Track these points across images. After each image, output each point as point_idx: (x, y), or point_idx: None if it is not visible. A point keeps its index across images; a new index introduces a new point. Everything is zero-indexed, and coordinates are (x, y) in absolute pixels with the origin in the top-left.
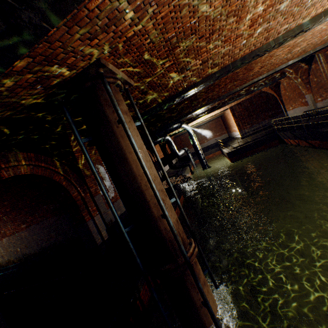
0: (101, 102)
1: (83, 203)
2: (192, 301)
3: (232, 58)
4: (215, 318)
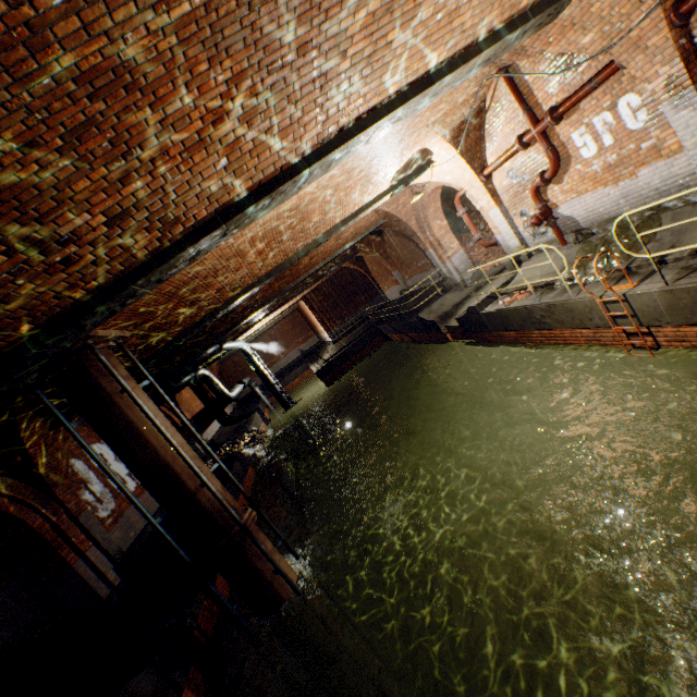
0: (95, 374)
1: (57, 535)
2: (262, 573)
3: (255, 277)
4: (290, 578)
